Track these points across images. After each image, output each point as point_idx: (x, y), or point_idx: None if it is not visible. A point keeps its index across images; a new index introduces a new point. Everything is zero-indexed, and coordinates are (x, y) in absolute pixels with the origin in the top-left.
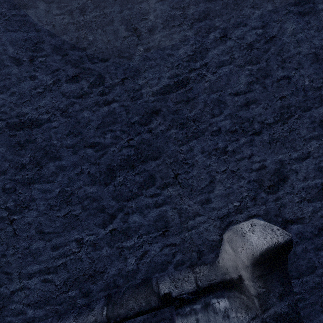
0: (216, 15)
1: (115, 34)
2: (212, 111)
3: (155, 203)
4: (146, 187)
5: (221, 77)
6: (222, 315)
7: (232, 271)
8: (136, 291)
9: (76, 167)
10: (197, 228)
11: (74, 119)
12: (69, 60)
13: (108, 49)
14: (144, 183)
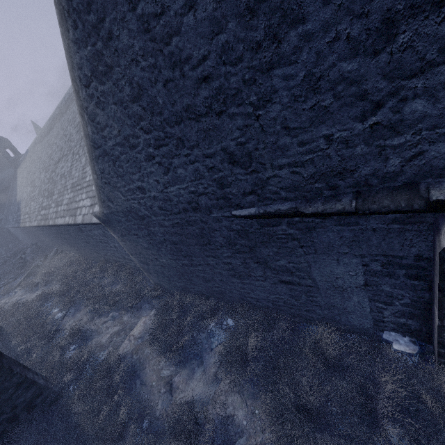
0: None
1: None
2: None
3: None
4: None
5: None
6: None
7: None
8: (393, 193)
9: (328, 31)
10: None
11: None
12: None
13: None
14: None
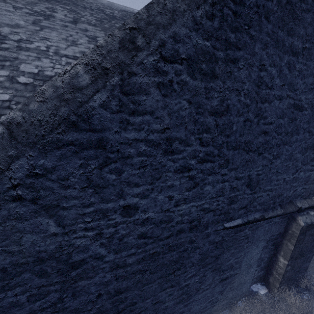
0: None
1: None
2: None
3: (311, 169)
4: (312, 161)
5: None
6: (313, 216)
7: None
8: (289, 204)
9: (300, 142)
10: None
11: (312, 113)
12: None
13: None
14: (312, 159)
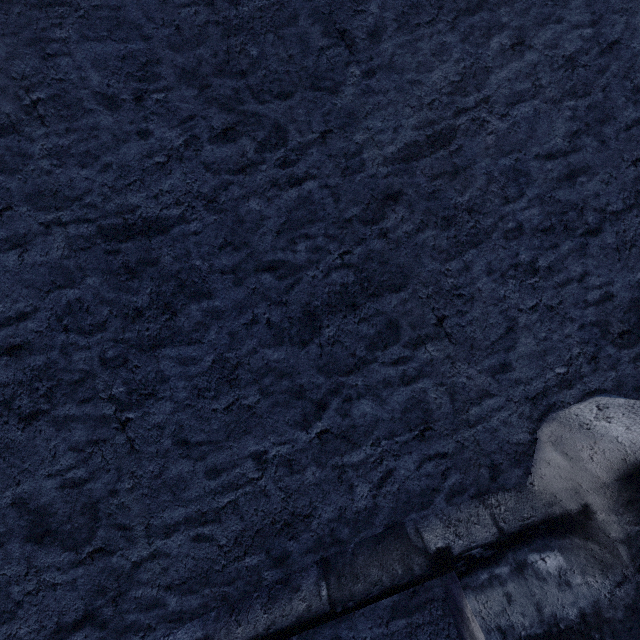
0: (501, 1)
1: (302, 42)
2: (504, 191)
3: (402, 375)
4: (383, 345)
5: (517, 125)
6: (555, 583)
7: (567, 499)
8: (377, 549)
9: (243, 312)
10: (486, 421)
11: (232, 216)
12: (213, 98)
13: (291, 73)
14: (378, 339)
